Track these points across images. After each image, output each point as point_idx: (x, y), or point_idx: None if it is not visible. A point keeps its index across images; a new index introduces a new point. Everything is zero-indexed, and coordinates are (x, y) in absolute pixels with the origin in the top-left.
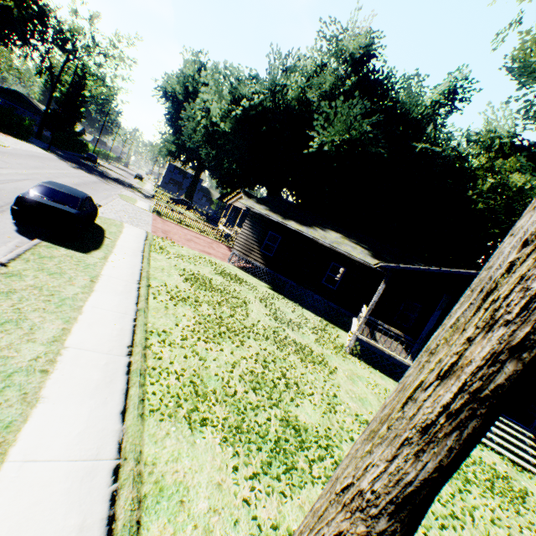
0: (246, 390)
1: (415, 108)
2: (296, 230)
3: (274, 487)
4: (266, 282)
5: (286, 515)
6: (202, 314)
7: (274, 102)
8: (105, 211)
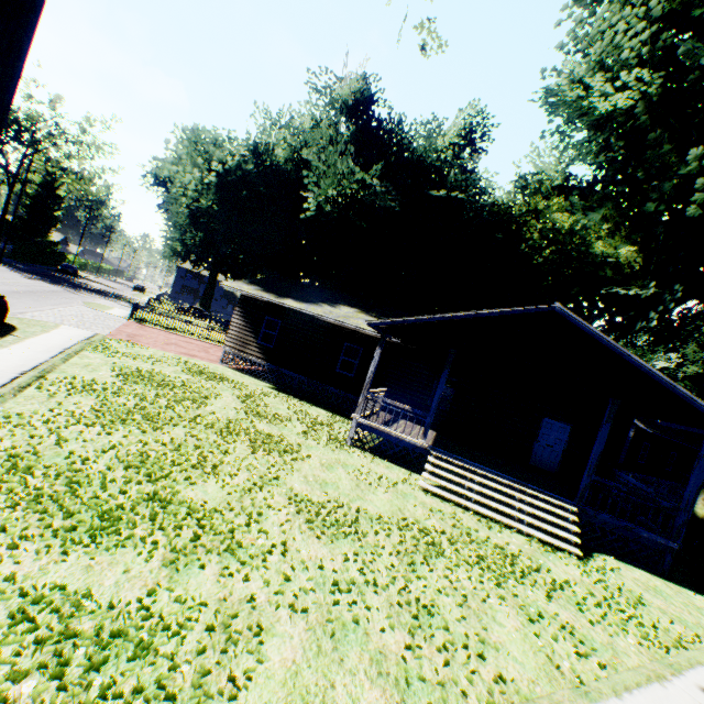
0: (110, 467)
1: (427, 152)
2: (293, 308)
3: (55, 547)
4: (270, 382)
5: (51, 572)
6: (112, 403)
7: (260, 165)
8: (42, 315)
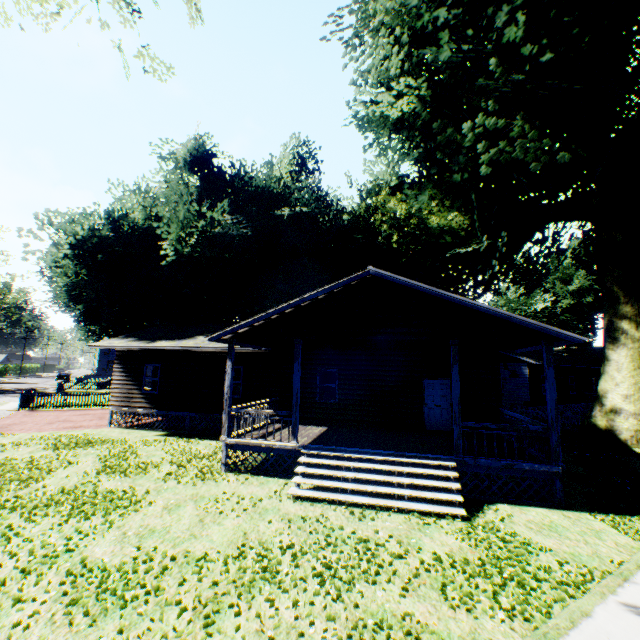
0: None
1: (266, 182)
2: (164, 348)
3: None
4: (162, 429)
5: None
6: None
7: (118, 229)
8: None
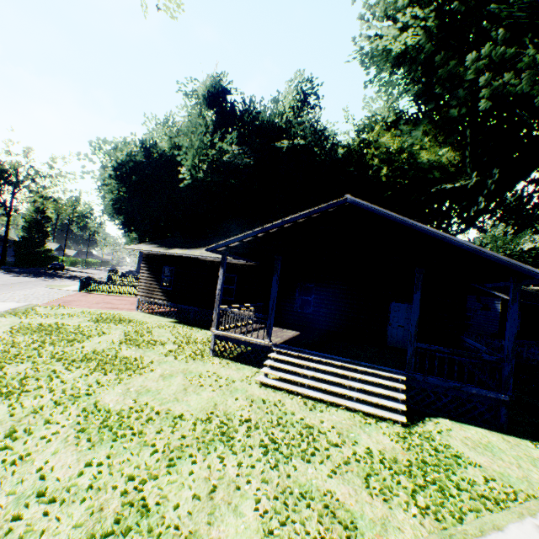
0: None
1: (270, 117)
2: (177, 255)
3: None
4: (173, 317)
5: None
6: None
7: (149, 156)
8: None
